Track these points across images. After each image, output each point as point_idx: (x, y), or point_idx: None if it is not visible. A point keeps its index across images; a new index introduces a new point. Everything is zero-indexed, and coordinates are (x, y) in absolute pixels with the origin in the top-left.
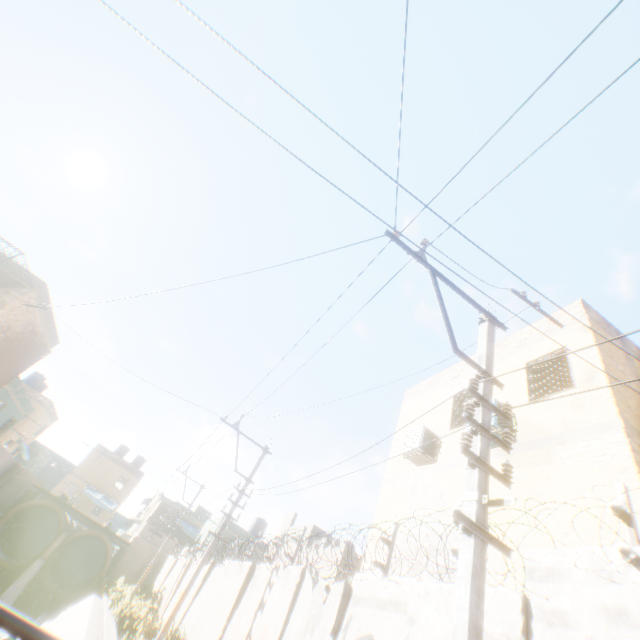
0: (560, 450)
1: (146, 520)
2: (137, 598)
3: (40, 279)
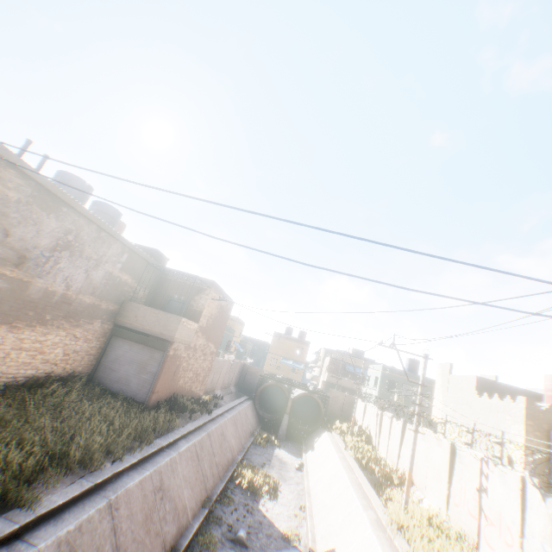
0: None
1: (325, 370)
2: (355, 436)
3: (209, 280)
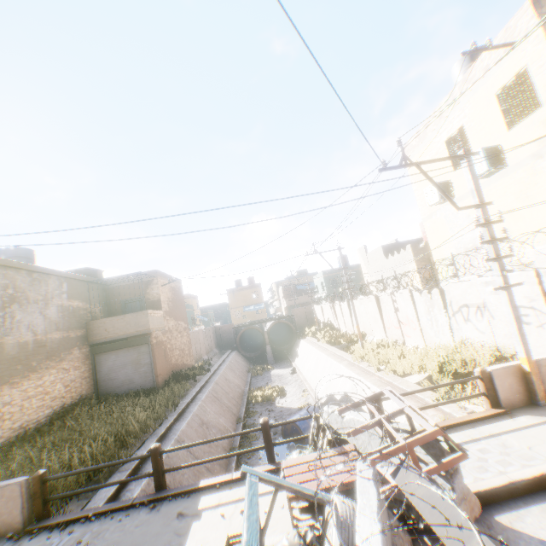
0: (540, 163)
1: (282, 299)
2: (322, 330)
3: (151, 271)
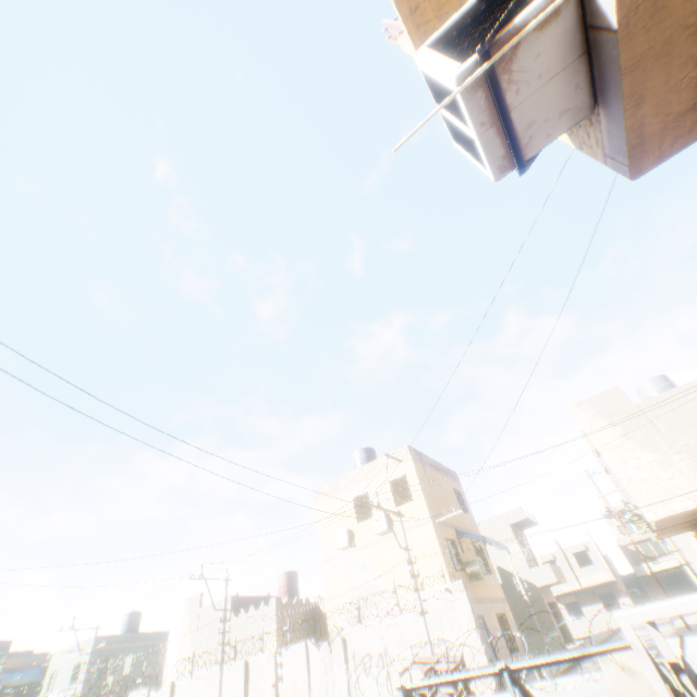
0: (413, 534)
1: None
2: None
3: None
